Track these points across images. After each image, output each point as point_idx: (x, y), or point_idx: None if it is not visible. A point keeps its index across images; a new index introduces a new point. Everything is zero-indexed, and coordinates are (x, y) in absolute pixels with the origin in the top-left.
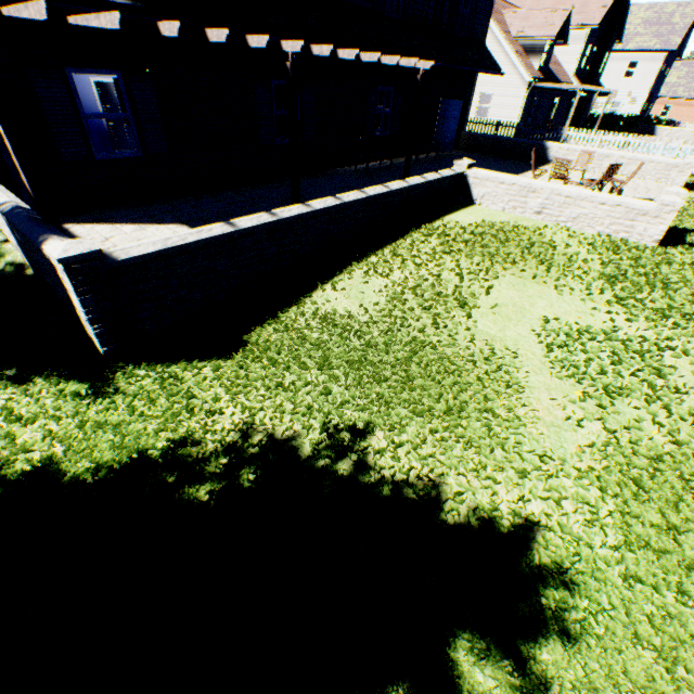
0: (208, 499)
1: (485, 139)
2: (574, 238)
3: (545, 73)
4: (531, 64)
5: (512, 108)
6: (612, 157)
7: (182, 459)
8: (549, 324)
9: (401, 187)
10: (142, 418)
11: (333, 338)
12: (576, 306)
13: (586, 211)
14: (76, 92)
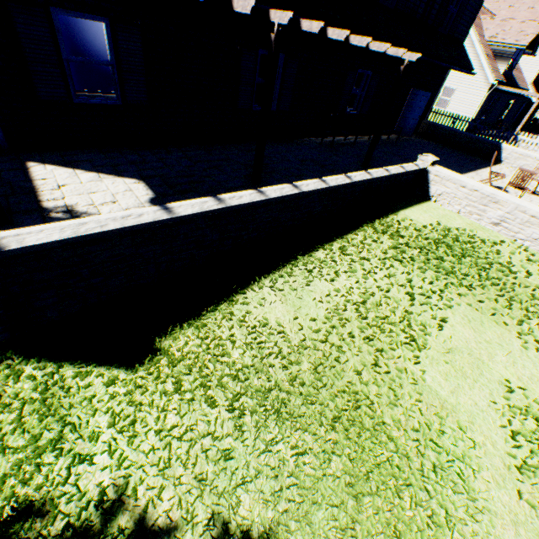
0: None
1: (443, 130)
2: (533, 262)
3: (508, 77)
4: (497, 68)
5: (470, 105)
6: None
7: None
8: (512, 394)
9: (364, 178)
10: (1, 443)
11: (254, 365)
12: None
13: None
14: (60, 33)
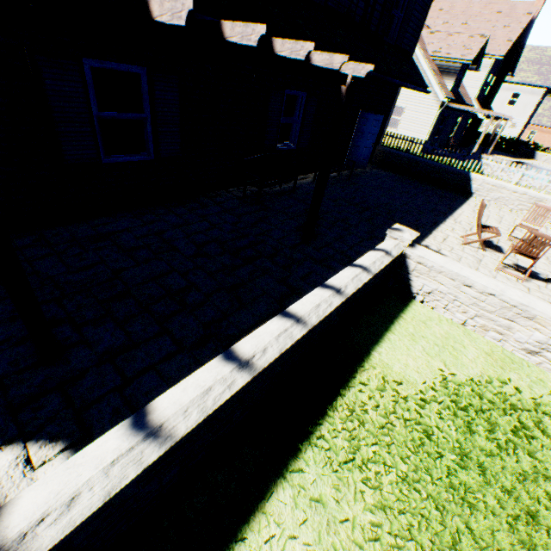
0: None
1: (401, 157)
2: None
3: (455, 94)
4: (445, 84)
5: (423, 124)
6: (546, 202)
7: None
8: None
9: (288, 344)
10: None
11: None
12: None
13: None
14: None
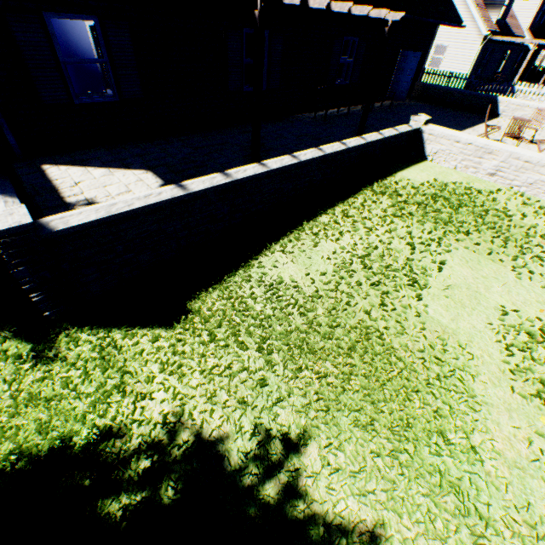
0: (120, 518)
1: (437, 90)
2: (529, 205)
3: (502, 26)
4: (490, 17)
5: (464, 60)
6: None
7: (102, 456)
8: (507, 316)
9: (358, 144)
10: (75, 391)
11: (275, 314)
12: (536, 294)
13: (544, 178)
14: (54, 37)
